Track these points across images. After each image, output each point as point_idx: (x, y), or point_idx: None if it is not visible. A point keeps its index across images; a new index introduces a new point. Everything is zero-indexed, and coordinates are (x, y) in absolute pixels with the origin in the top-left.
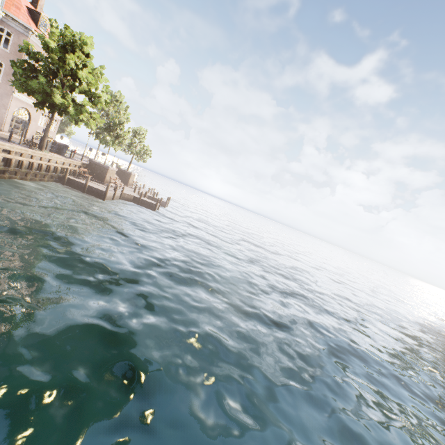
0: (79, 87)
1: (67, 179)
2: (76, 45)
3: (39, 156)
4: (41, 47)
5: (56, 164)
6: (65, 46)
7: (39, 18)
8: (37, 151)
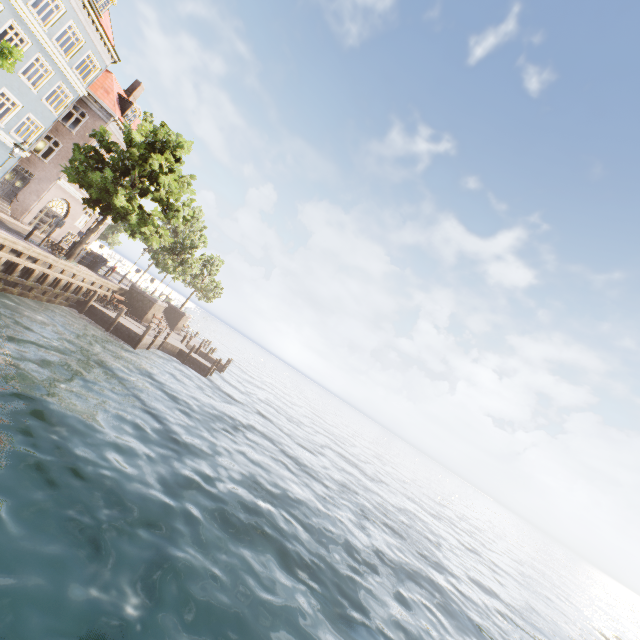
0: (155, 194)
1: (90, 307)
2: (169, 146)
3: (62, 267)
4: (118, 137)
5: (82, 282)
6: (153, 143)
7: (129, 107)
8: (61, 260)
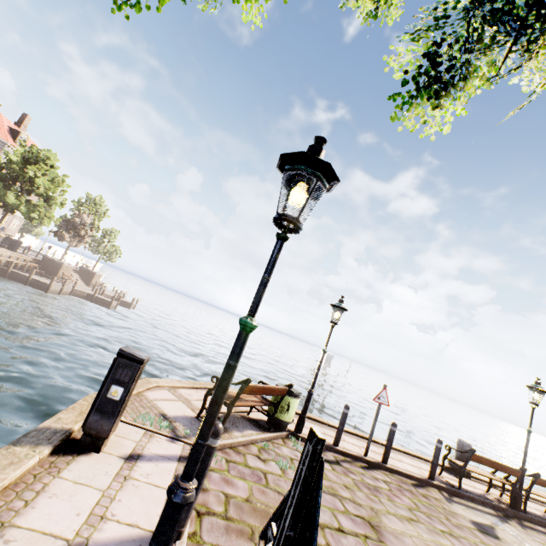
0: (36, 191)
1: (11, 272)
2: (40, 159)
3: None
4: None
5: (0, 256)
6: (28, 159)
7: (18, 135)
8: None
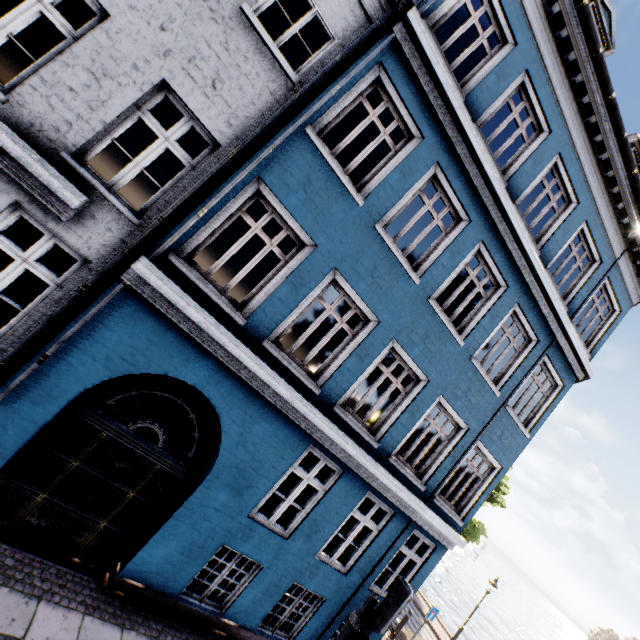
0: None
1: None
2: None
3: None
4: None
5: None
6: None
7: None
8: None
